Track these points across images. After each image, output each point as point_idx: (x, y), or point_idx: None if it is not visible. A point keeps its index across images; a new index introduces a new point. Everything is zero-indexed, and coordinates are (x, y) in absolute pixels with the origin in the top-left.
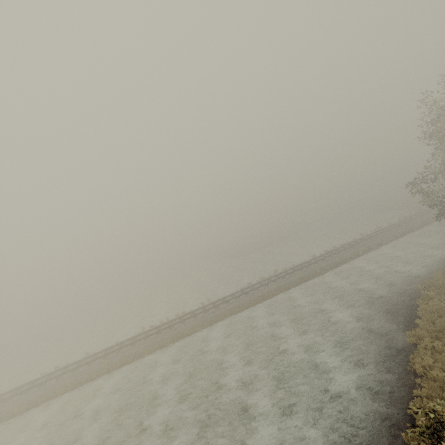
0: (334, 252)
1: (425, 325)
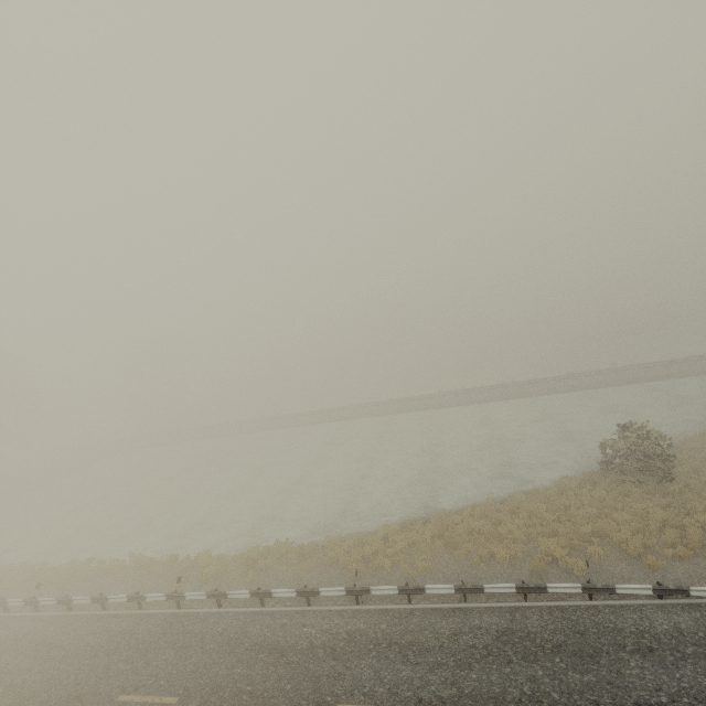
0: None
1: None
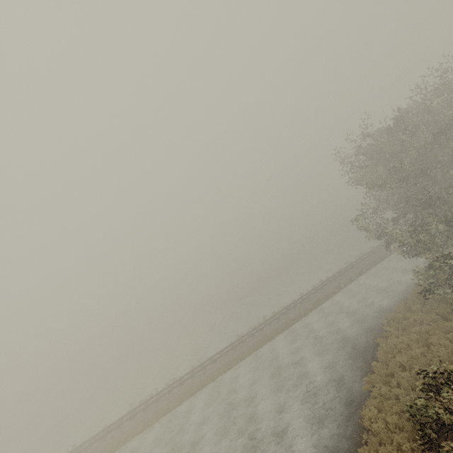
0: (318, 288)
1: (378, 369)
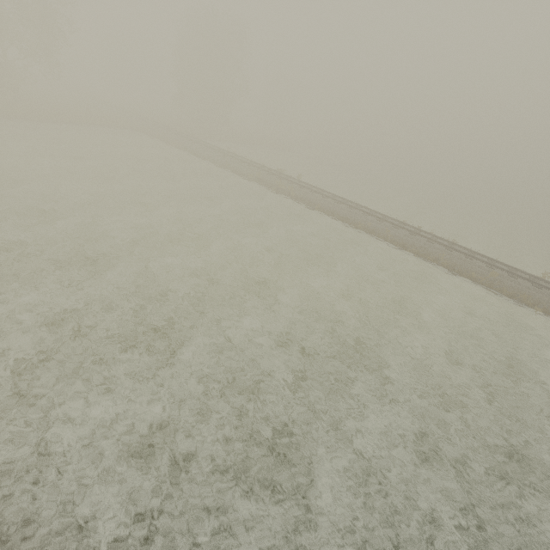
0: None
1: None
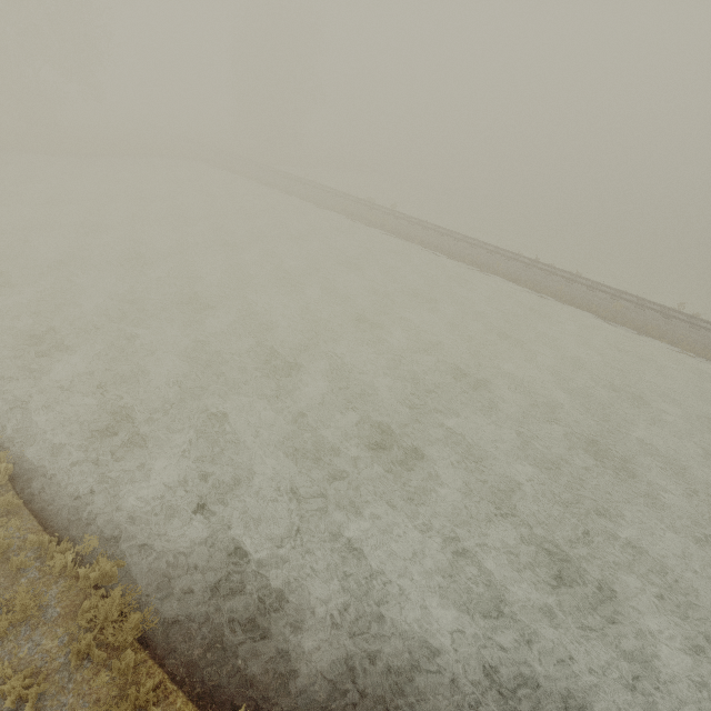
0: None
1: None
